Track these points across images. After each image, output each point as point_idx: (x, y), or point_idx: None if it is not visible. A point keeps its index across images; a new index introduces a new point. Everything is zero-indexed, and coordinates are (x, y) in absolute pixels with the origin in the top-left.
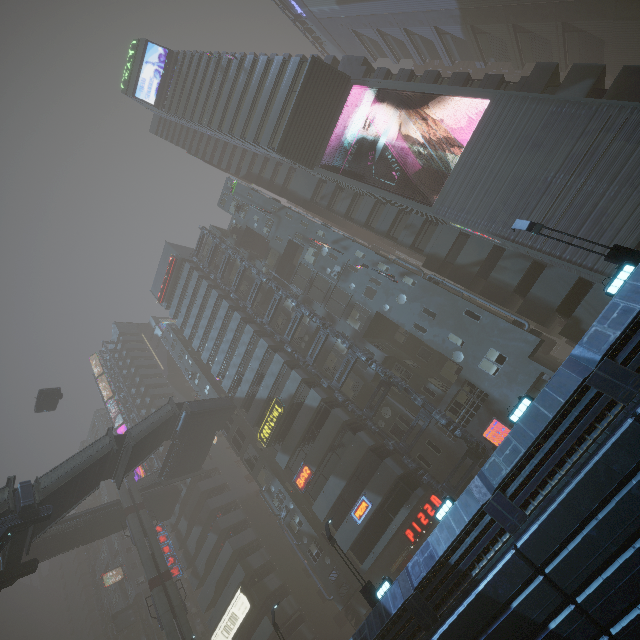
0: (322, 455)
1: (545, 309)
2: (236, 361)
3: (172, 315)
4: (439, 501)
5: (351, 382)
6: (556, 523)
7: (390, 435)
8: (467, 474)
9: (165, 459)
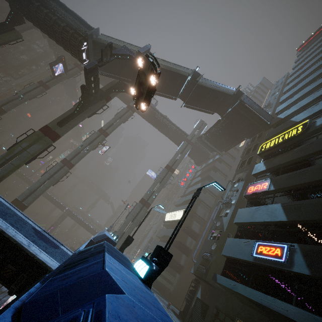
0: (292, 183)
1: None
2: (307, 89)
3: (296, 59)
4: None
5: None
6: None
7: None
8: None
9: (211, 126)
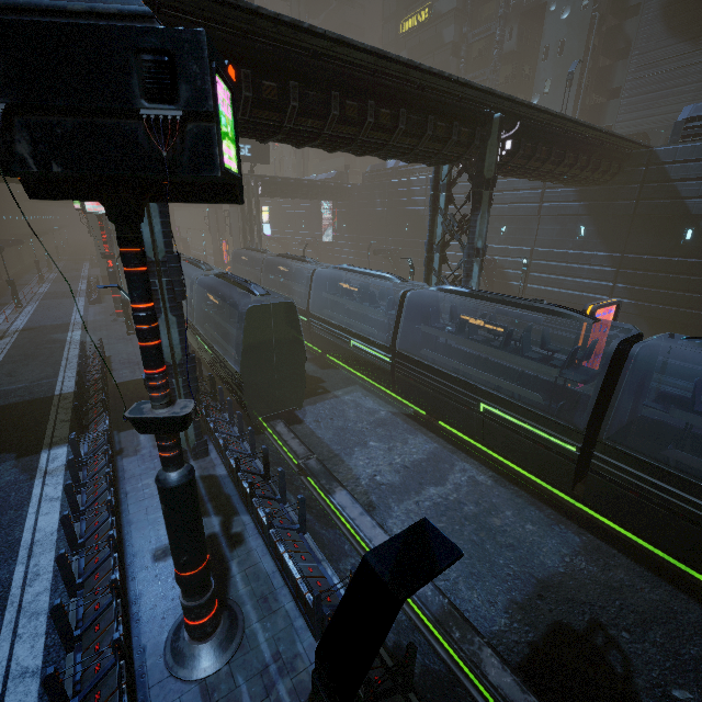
0: None
1: (598, 121)
2: None
3: None
4: None
5: (482, 45)
6: None
7: None
8: None
9: None
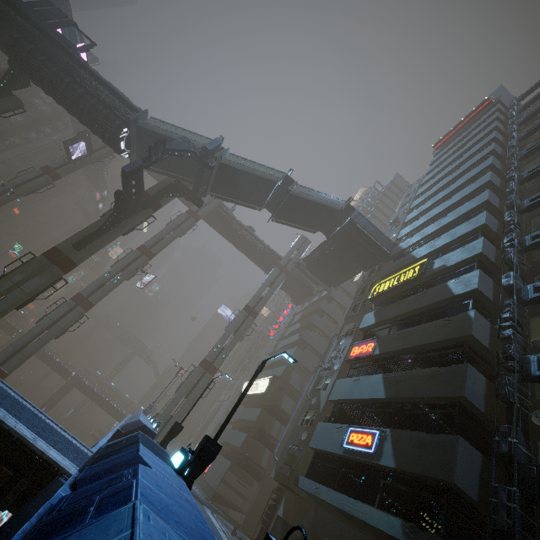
0: (398, 347)
1: None
2: (434, 211)
3: (432, 161)
4: None
5: None
6: None
7: (534, 448)
8: None
9: (314, 250)
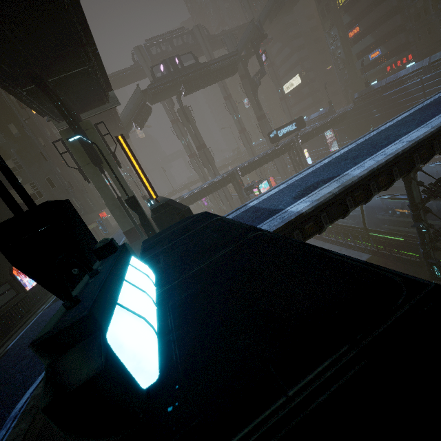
0: (370, 23)
1: None
2: None
3: None
4: (411, 58)
5: None
6: (436, 75)
7: (412, 19)
8: (432, 50)
9: None
